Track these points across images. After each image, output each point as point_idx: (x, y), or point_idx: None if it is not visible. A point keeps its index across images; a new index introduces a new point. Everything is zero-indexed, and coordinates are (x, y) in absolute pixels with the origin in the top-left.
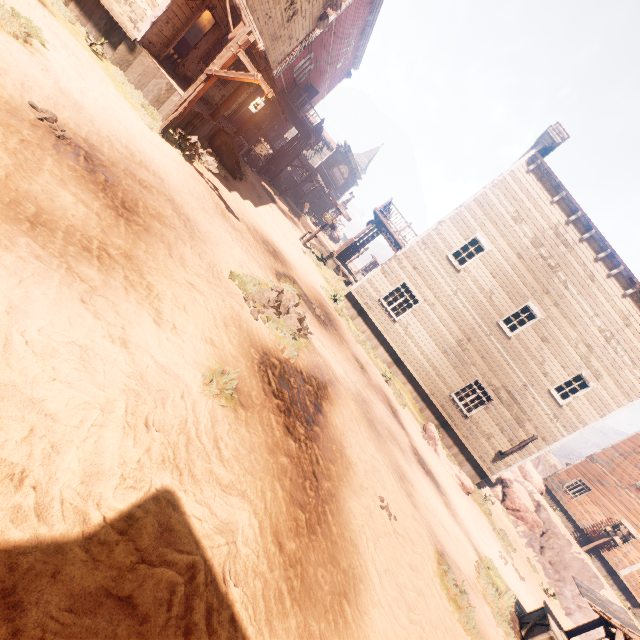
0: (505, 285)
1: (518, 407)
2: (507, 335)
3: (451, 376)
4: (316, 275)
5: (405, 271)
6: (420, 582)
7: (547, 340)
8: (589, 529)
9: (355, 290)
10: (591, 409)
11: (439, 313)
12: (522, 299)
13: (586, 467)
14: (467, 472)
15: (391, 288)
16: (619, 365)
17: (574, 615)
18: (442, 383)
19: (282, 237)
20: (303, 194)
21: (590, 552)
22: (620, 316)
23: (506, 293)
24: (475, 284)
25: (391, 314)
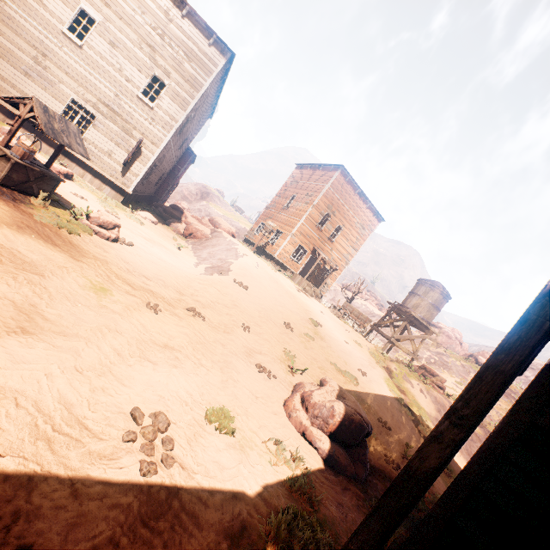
0: None
1: (121, 119)
2: (78, 45)
3: (46, 100)
4: None
5: None
6: None
7: (116, 45)
8: (264, 245)
9: None
10: (176, 106)
11: None
12: (74, 2)
13: (264, 214)
14: (109, 194)
15: None
16: (179, 61)
17: (202, 256)
18: None
19: None
20: None
21: (264, 256)
22: (162, 12)
23: None
24: None
25: None
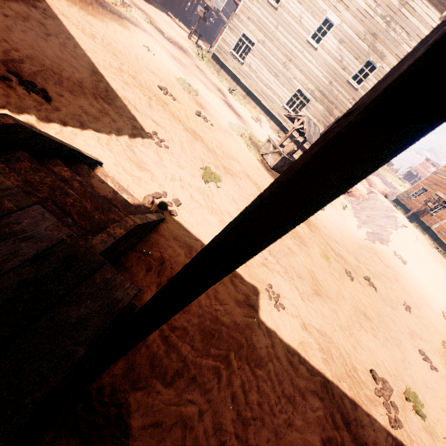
0: (309, 7)
1: (328, 100)
2: (315, 47)
3: (282, 92)
4: (190, 46)
5: (243, 24)
6: (153, 61)
7: (343, 41)
8: (419, 212)
9: (216, 50)
10: None
11: (268, 47)
12: (322, 14)
13: (429, 179)
14: None
15: (236, 40)
16: (398, 42)
17: (361, 218)
18: (277, 99)
19: (161, 20)
20: (210, 31)
21: (416, 223)
22: None
23: (310, 13)
24: (289, 15)
25: (239, 59)
